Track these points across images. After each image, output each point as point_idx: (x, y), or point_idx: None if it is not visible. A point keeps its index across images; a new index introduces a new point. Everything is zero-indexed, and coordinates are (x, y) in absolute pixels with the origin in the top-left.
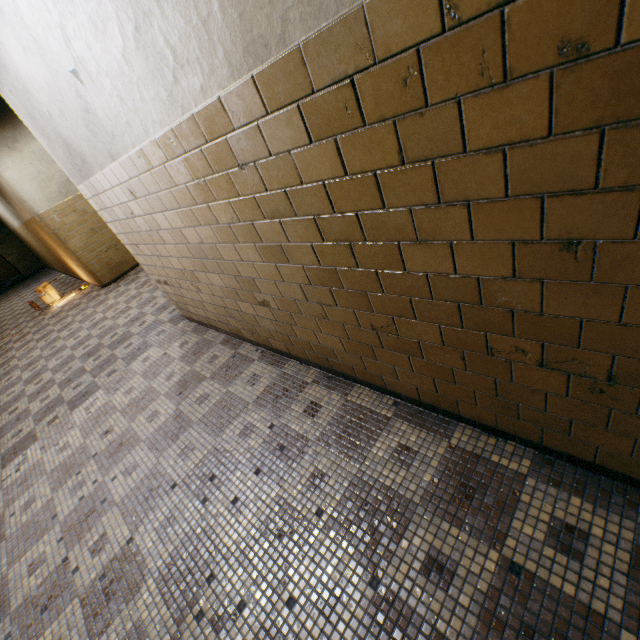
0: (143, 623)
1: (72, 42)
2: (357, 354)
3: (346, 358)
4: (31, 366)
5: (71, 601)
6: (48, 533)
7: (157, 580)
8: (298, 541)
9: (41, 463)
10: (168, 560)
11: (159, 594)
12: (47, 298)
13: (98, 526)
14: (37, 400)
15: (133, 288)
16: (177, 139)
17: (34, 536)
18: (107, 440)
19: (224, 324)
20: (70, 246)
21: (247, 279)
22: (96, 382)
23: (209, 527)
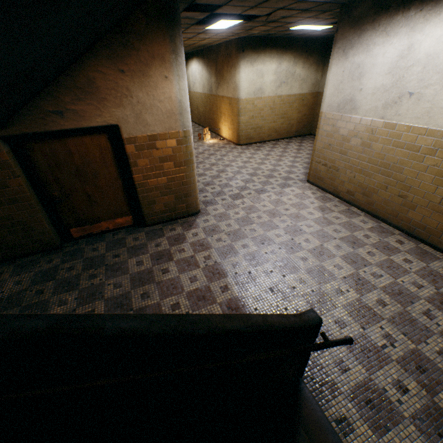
0: (339, 265)
1: (427, 89)
2: (441, 231)
3: (430, 231)
4: (214, 165)
5: (303, 250)
6: (277, 229)
7: (340, 258)
8: (402, 271)
9: (255, 206)
10: (343, 255)
11: (343, 261)
12: (206, 136)
13: (302, 236)
14: (232, 182)
15: (260, 154)
16: (442, 134)
17: (270, 227)
18: (288, 212)
19: (347, 195)
20: (240, 119)
21: (406, 185)
22: (265, 188)
23: (359, 254)
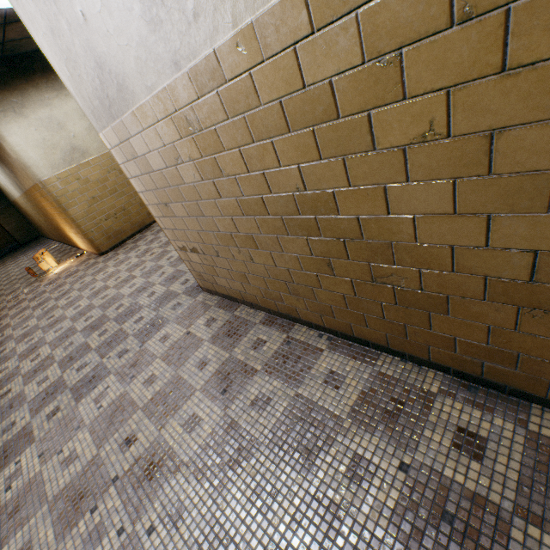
0: None
1: None
2: None
3: (546, 370)
4: (26, 337)
5: None
6: None
7: None
8: None
9: (39, 481)
10: None
11: None
12: (44, 265)
13: None
14: (33, 382)
15: (133, 256)
16: None
17: None
18: (130, 455)
19: (270, 301)
20: (71, 213)
21: (373, 244)
22: (104, 364)
23: None
